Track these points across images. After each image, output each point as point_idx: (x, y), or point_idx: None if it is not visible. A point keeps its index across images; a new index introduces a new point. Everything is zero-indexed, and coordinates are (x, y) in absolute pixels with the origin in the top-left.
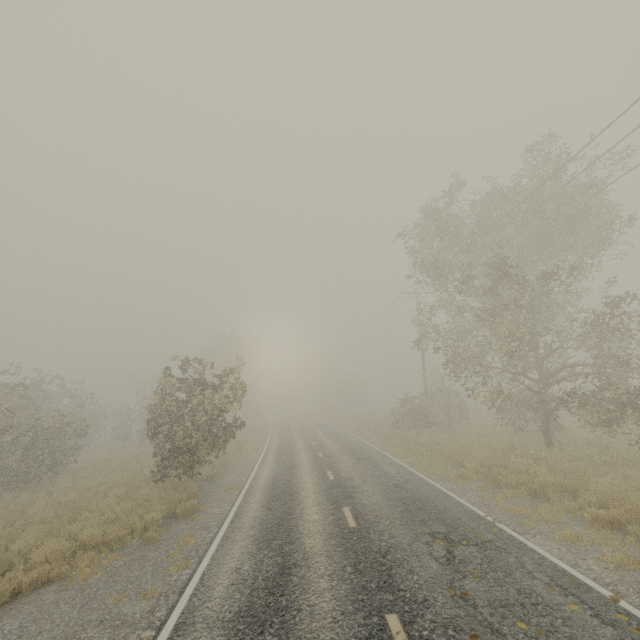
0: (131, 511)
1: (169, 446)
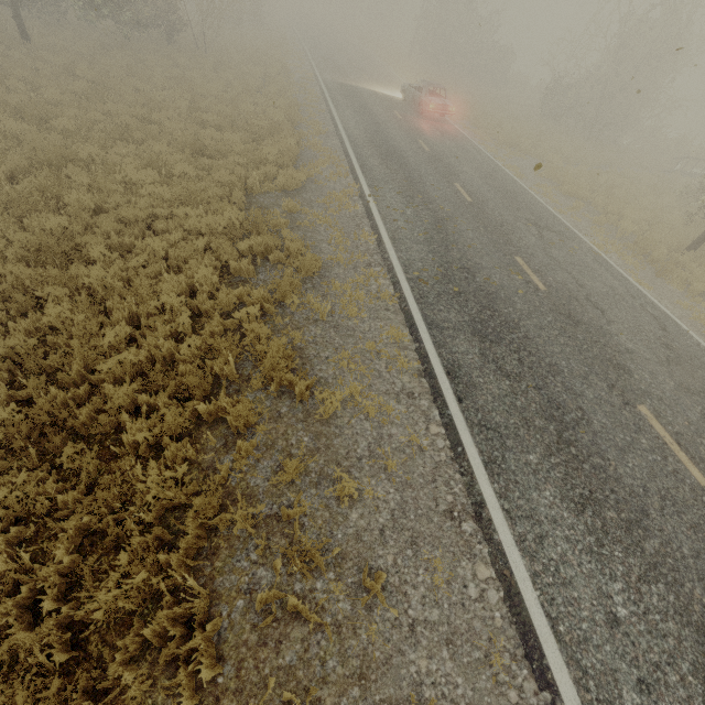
0: None
1: None
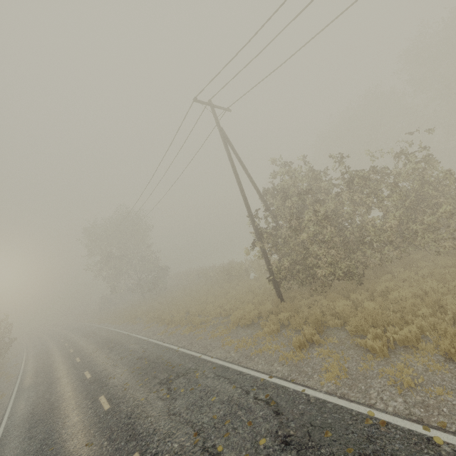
0: None
1: None
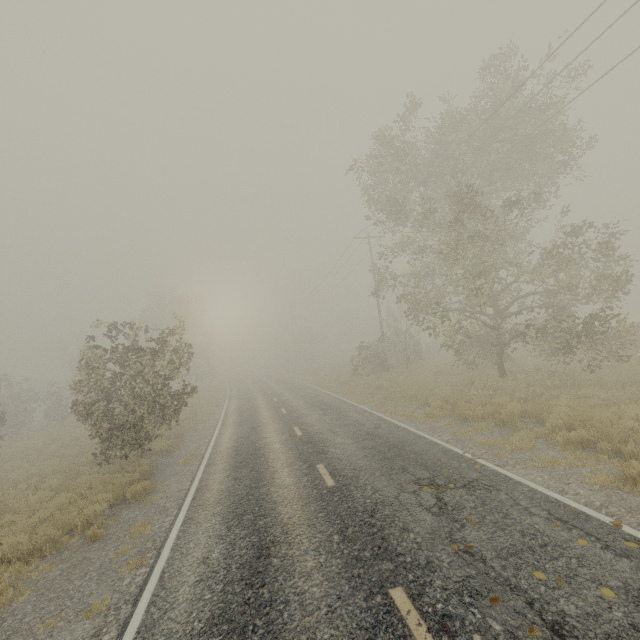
0: (70, 503)
1: (108, 425)
